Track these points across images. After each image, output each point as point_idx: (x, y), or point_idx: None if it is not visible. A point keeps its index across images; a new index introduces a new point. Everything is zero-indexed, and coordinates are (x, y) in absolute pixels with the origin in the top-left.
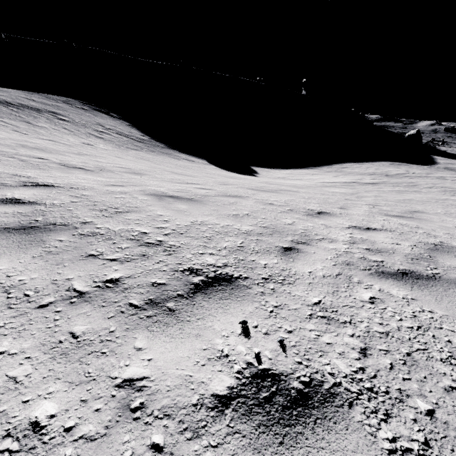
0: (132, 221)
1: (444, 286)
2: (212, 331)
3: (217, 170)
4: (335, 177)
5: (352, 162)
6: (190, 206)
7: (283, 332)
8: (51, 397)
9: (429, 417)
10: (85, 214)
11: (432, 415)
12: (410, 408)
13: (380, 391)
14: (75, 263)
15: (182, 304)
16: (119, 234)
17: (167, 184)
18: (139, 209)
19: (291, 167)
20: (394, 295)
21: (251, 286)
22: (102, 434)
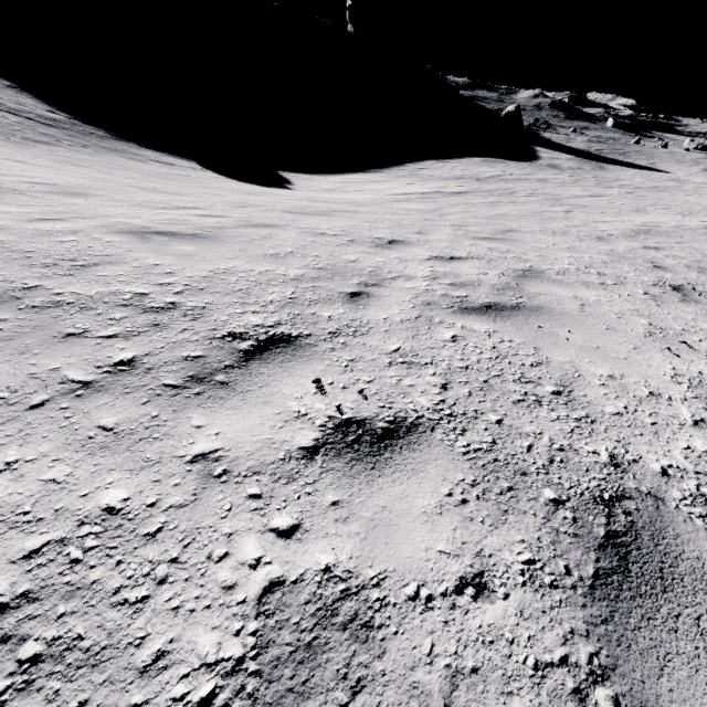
0: (112, 278)
1: (527, 314)
2: (282, 396)
3: (221, 181)
4: (409, 186)
5: (432, 160)
6: (200, 246)
7: (362, 383)
8: (114, 486)
9: (498, 425)
10: (20, 274)
11: (500, 423)
12: (483, 422)
13: (458, 415)
14: (52, 349)
15: (236, 375)
16: (101, 300)
17: (144, 211)
18: (114, 258)
19: (343, 171)
20: (476, 330)
21: (317, 343)
22: (192, 501)
